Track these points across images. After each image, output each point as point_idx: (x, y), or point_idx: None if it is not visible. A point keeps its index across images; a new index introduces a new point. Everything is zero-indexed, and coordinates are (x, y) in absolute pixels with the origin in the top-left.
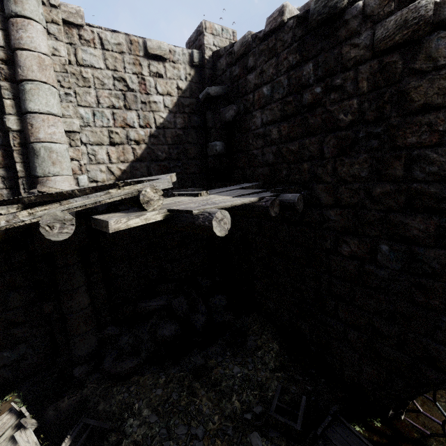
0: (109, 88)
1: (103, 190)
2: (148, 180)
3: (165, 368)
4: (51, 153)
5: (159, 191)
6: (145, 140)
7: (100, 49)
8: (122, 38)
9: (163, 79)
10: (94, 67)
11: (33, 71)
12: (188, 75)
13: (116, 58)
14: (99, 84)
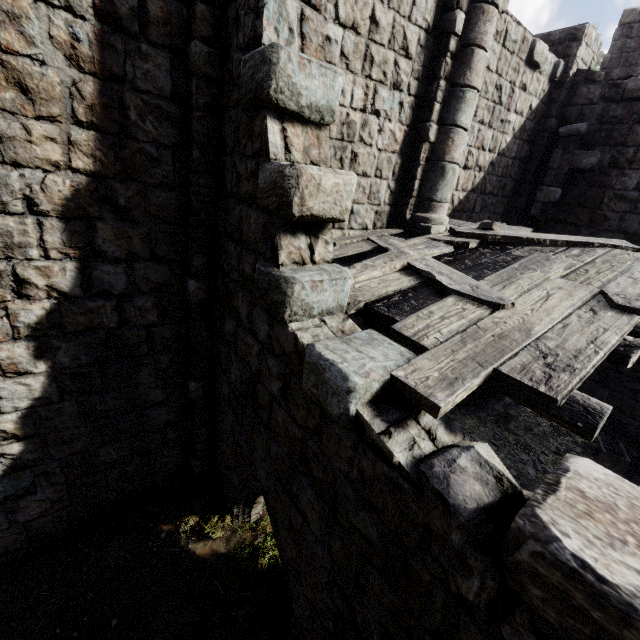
0: (488, 97)
1: (575, 246)
2: (625, 247)
3: (472, 412)
4: (453, 177)
5: None
6: (486, 167)
7: (501, 46)
8: (520, 34)
9: (525, 93)
10: (488, 69)
11: (478, 77)
12: (542, 92)
13: (506, 60)
14: (484, 91)
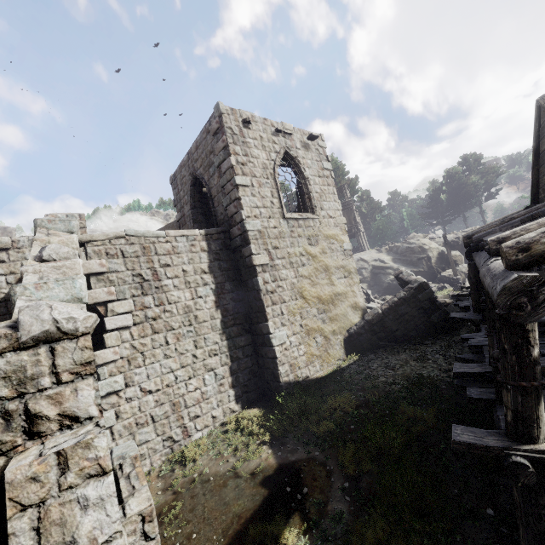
0: None
1: None
2: None
3: None
4: None
5: None
6: None
7: None
8: None
9: (6, 263)
10: None
11: None
12: None
13: None
14: None
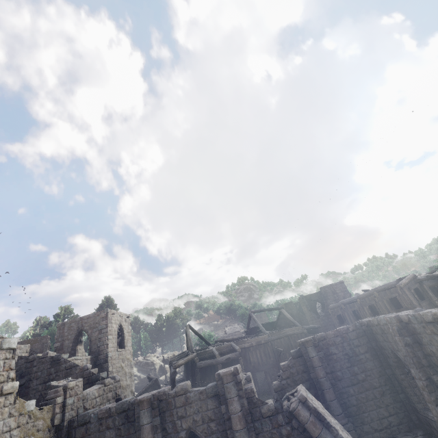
0: None
1: None
2: None
3: None
4: None
5: None
6: None
7: None
8: None
9: None
10: None
11: None
12: None
13: None
14: None
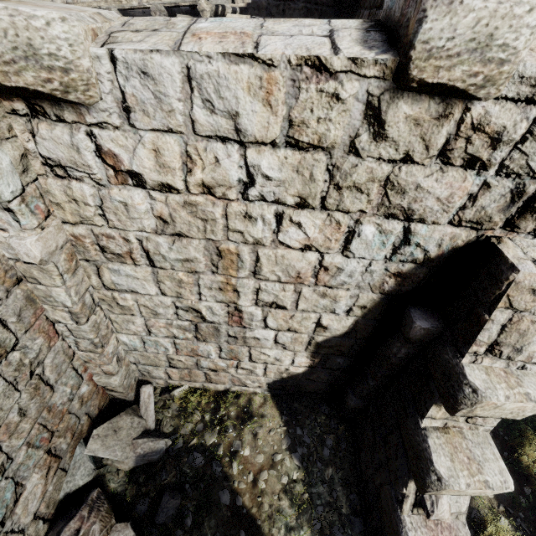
0: None
1: None
2: None
3: None
4: None
5: (209, 4)
6: None
7: None
8: None
9: None
10: None
11: None
12: None
13: None
14: None
